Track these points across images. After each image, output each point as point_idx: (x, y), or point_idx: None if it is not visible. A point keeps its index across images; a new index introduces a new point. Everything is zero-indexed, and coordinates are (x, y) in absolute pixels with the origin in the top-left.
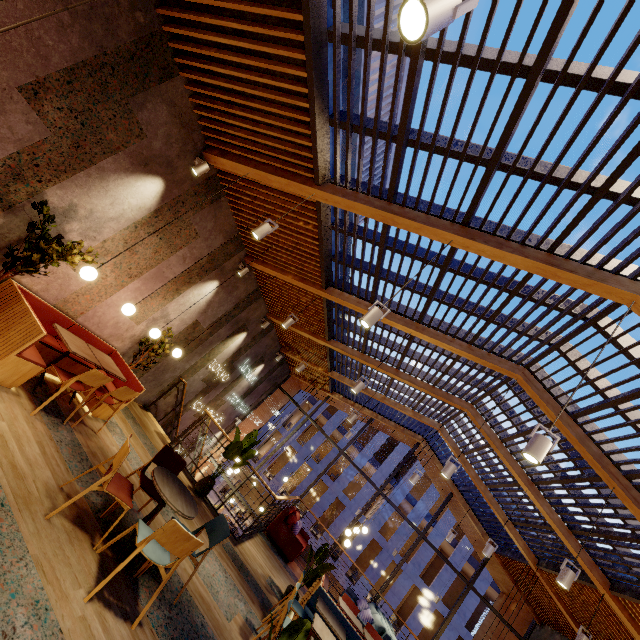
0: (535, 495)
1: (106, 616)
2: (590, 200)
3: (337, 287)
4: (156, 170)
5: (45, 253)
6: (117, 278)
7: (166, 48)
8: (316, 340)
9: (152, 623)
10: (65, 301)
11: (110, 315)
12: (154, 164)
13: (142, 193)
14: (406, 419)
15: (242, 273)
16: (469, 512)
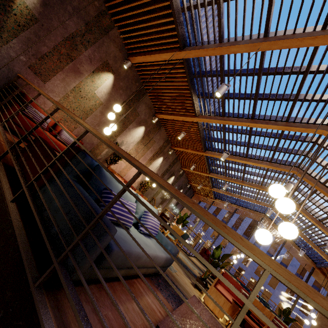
0: (321, 227)
1: None
2: (292, 103)
3: (209, 150)
4: (142, 124)
5: (118, 157)
6: None
7: (143, 89)
8: (204, 174)
9: None
10: (120, 172)
11: (131, 175)
12: (142, 122)
13: (139, 132)
14: (253, 206)
15: (171, 152)
16: (297, 248)
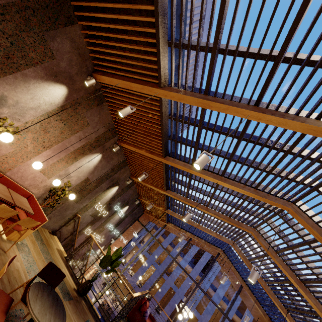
0: (304, 290)
1: None
2: None
3: (171, 156)
4: (62, 80)
5: None
6: (35, 147)
7: (69, 5)
8: (158, 190)
9: None
10: None
11: (29, 171)
12: (61, 77)
13: (53, 94)
14: (211, 238)
15: (115, 149)
16: (254, 299)
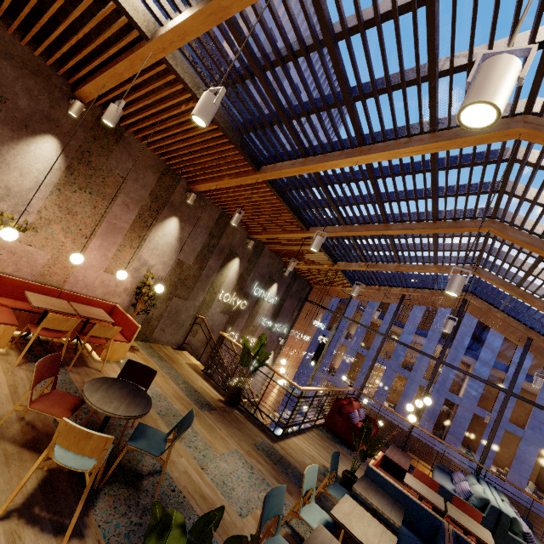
0: None
1: (23, 534)
2: None
3: (268, 163)
4: (40, 129)
5: None
6: (75, 242)
7: None
8: (297, 236)
9: (104, 533)
10: (42, 275)
11: (92, 276)
12: (34, 124)
13: (42, 156)
14: (438, 280)
15: (190, 200)
16: None
